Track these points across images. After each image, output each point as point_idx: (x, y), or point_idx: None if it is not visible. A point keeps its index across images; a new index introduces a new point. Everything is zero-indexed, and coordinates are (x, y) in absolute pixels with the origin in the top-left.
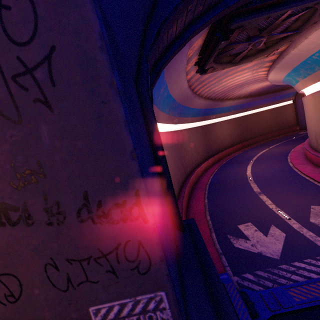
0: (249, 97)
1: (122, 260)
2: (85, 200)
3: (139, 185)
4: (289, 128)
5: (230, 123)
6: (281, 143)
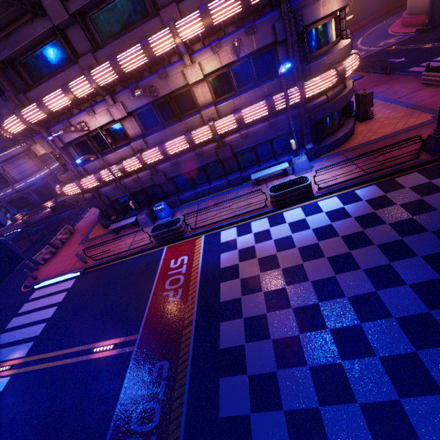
0: None
1: None
2: None
3: None
4: None
5: None
6: (396, 16)
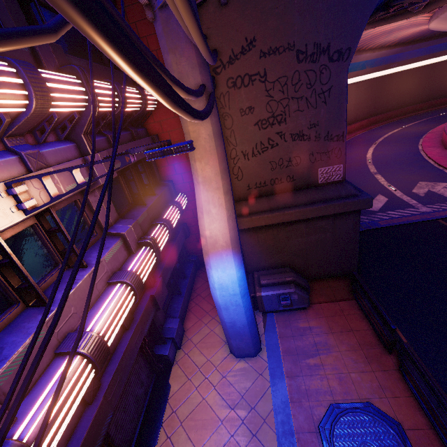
0: (397, 45)
1: (333, 153)
2: (327, 134)
3: (344, 130)
4: (443, 98)
5: (360, 87)
6: (421, 121)
